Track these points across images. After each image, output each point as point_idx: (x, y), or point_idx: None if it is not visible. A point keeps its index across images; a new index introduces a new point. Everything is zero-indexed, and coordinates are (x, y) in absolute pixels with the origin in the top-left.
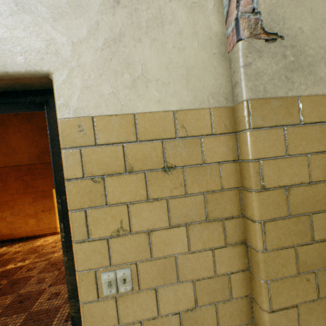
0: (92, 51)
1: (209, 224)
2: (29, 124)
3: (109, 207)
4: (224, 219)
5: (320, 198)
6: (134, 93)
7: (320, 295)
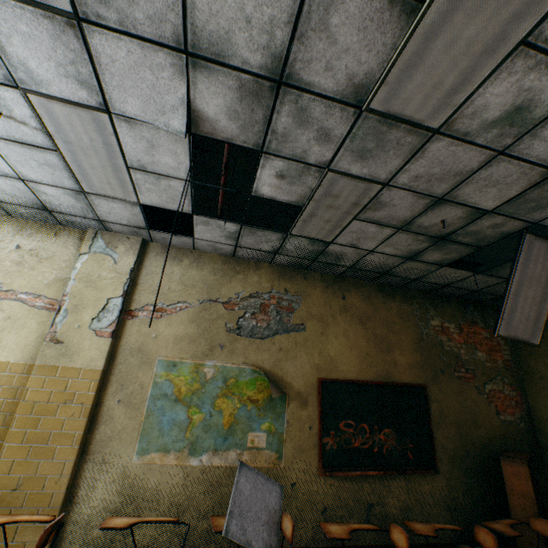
0: None
1: (0, 414)
2: None
3: None
4: (9, 413)
5: (51, 410)
6: None
7: (30, 457)
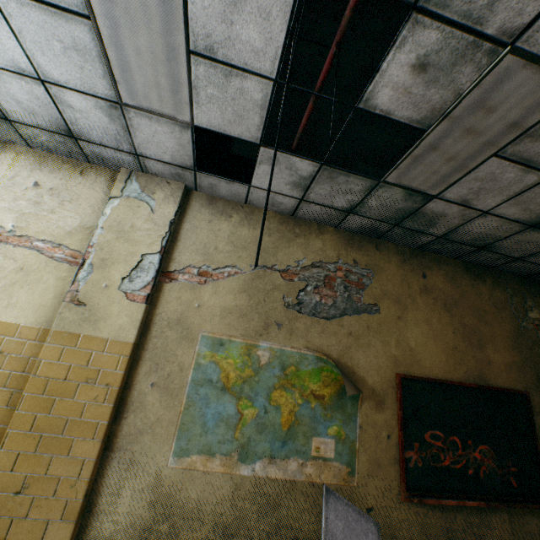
0: None
1: (5, 391)
2: None
3: None
4: (16, 390)
5: (68, 390)
6: (5, 310)
7: (39, 451)
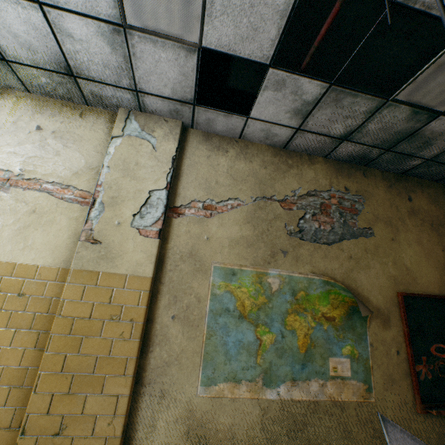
0: (11, 230)
1: (31, 332)
2: None
3: None
4: (42, 331)
5: (94, 328)
6: (22, 253)
7: (72, 390)
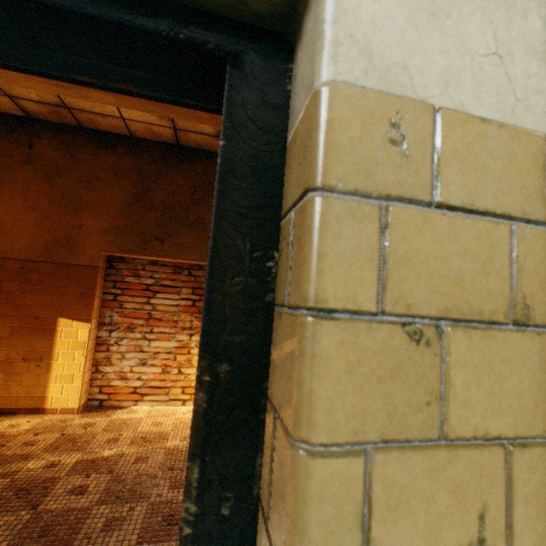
0: None
1: None
2: (47, 185)
3: (448, 447)
4: None
5: None
6: None
7: None
